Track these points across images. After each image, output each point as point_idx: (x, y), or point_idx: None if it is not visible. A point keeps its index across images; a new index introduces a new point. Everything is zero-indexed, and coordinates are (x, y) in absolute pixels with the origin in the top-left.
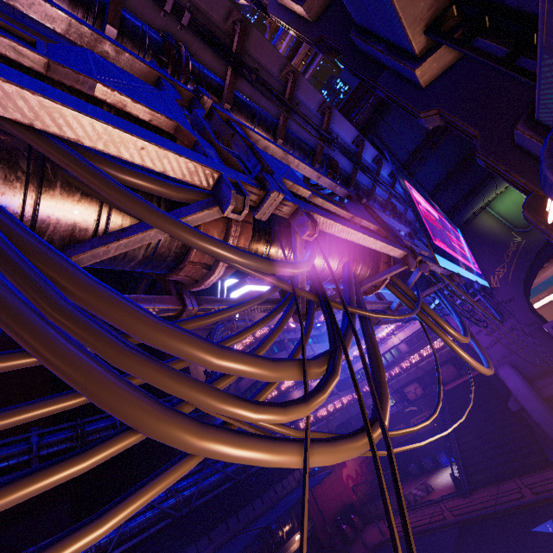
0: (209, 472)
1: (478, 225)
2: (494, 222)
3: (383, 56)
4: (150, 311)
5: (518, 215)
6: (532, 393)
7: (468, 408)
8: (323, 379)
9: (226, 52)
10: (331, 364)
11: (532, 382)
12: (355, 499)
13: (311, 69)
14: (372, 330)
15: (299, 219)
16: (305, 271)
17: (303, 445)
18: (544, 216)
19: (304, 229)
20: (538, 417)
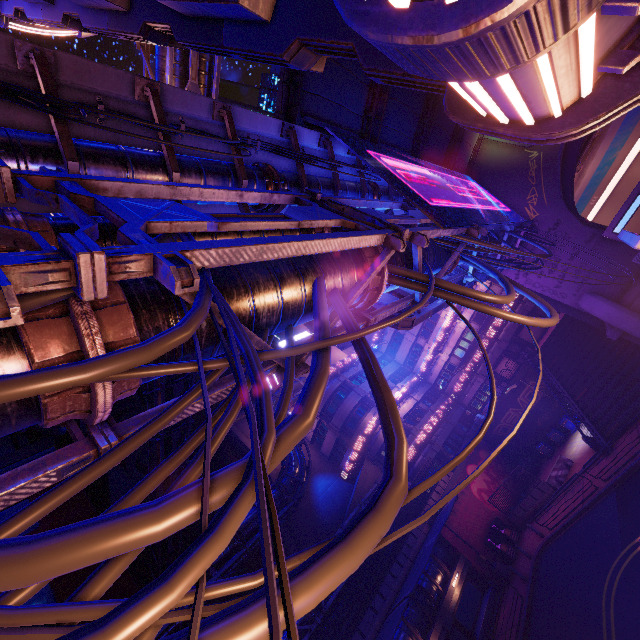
0: None
1: (485, 160)
2: (501, 148)
3: (203, 6)
4: (44, 480)
5: None
6: (626, 312)
7: (538, 381)
8: (224, 505)
9: (34, 98)
10: (247, 465)
11: (620, 300)
12: (498, 511)
13: (215, 76)
14: (369, 352)
15: (162, 271)
16: (180, 343)
17: (242, 615)
18: (475, 109)
19: (171, 281)
20: None
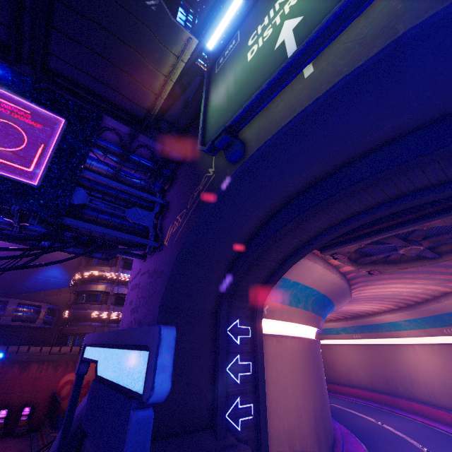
0: None
1: None
2: None
3: None
4: None
5: (216, 118)
6: None
7: None
8: None
9: None
10: None
11: None
12: None
13: None
14: None
15: None
16: None
17: None
18: None
19: None
20: None
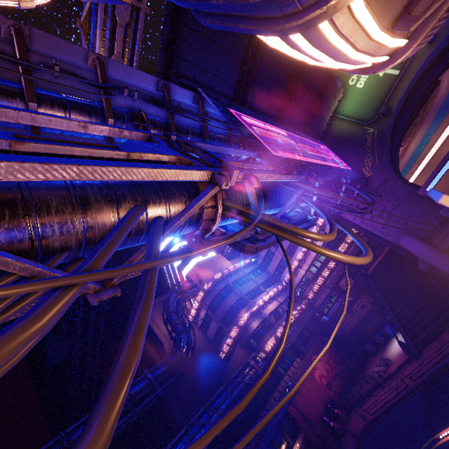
0: (196, 429)
1: (336, 132)
2: (347, 124)
3: None
4: None
5: (363, 111)
6: (433, 251)
7: (338, 322)
8: None
9: None
10: None
11: (430, 241)
12: (333, 394)
13: (135, 52)
14: (145, 288)
15: None
16: None
17: None
18: None
19: None
20: (446, 269)
